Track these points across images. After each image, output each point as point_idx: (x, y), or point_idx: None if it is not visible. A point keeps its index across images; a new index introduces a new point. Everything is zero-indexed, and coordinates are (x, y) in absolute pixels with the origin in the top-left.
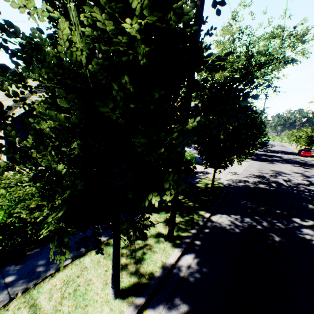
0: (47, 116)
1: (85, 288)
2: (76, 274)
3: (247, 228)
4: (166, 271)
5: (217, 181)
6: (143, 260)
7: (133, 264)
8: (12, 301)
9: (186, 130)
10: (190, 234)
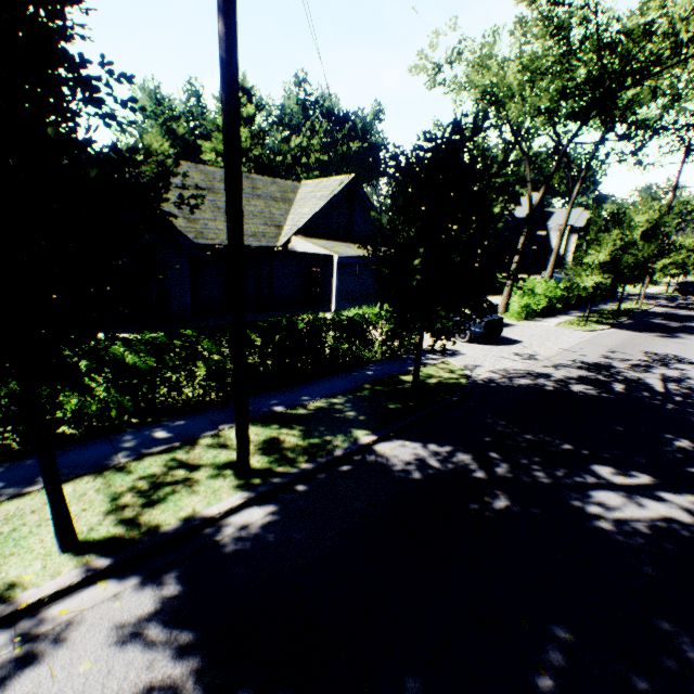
0: None
1: (31, 530)
2: (34, 507)
3: (445, 475)
4: (186, 526)
5: (462, 372)
6: (162, 503)
7: (138, 506)
8: None
9: None
10: (294, 470)
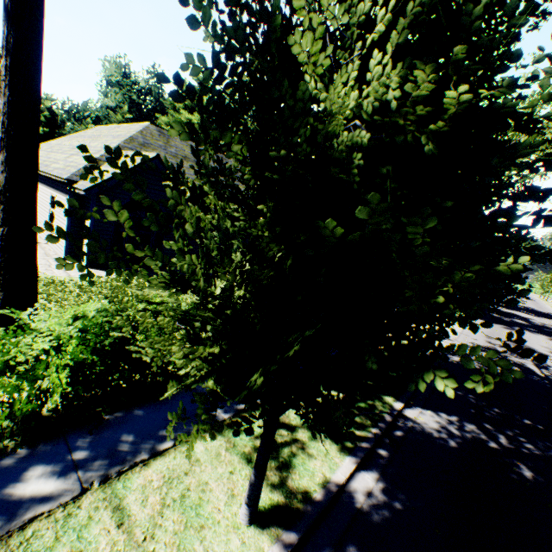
0: (321, 228)
1: (199, 496)
2: (182, 468)
3: (471, 443)
4: (331, 494)
5: None
6: (292, 467)
7: (275, 469)
8: (85, 494)
9: (496, 273)
10: (369, 434)
